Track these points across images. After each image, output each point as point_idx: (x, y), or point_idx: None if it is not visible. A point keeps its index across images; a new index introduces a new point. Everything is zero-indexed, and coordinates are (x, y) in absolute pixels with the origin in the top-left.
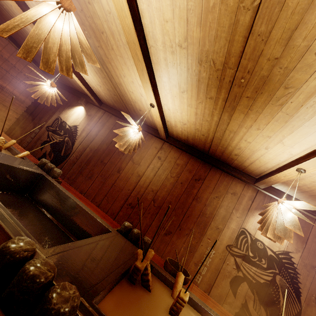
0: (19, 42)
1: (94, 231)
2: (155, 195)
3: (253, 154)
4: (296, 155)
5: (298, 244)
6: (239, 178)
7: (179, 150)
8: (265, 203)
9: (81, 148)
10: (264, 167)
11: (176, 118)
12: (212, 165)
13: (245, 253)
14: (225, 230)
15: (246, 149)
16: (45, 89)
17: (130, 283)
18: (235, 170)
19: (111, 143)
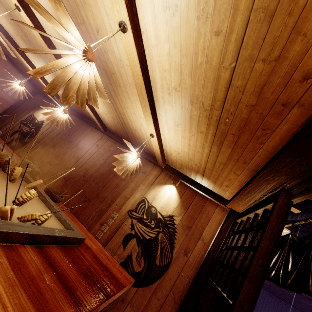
0: (12, 59)
1: None
2: (86, 172)
3: (143, 134)
4: None
5: (181, 210)
6: (150, 161)
7: (114, 140)
8: (165, 180)
9: (41, 137)
10: None
11: (100, 109)
12: None
13: (141, 216)
14: (131, 198)
15: (137, 129)
16: (15, 86)
17: None
18: (148, 154)
19: (65, 134)
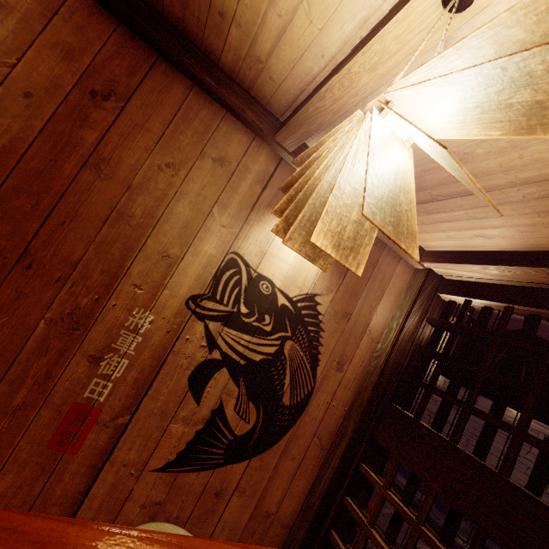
0: None
1: None
2: None
3: None
4: None
5: (333, 278)
6: (239, 117)
7: None
8: None
9: None
10: (315, 54)
11: None
12: (159, 52)
13: (231, 308)
14: (187, 260)
15: None
16: None
17: None
18: (231, 83)
19: None
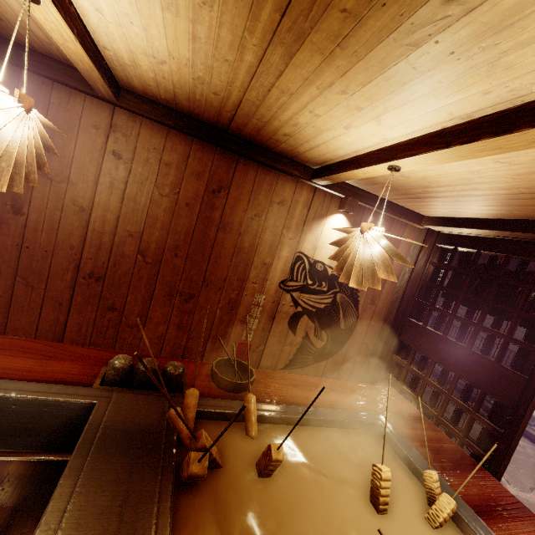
0: None
1: (49, 420)
2: (140, 243)
3: (318, 136)
4: (391, 140)
5: None
6: (288, 174)
7: (161, 127)
8: (326, 207)
9: None
10: (332, 155)
11: (130, 41)
12: (239, 155)
13: (303, 283)
14: (275, 263)
15: (308, 126)
16: None
17: (188, 488)
18: (280, 158)
19: None
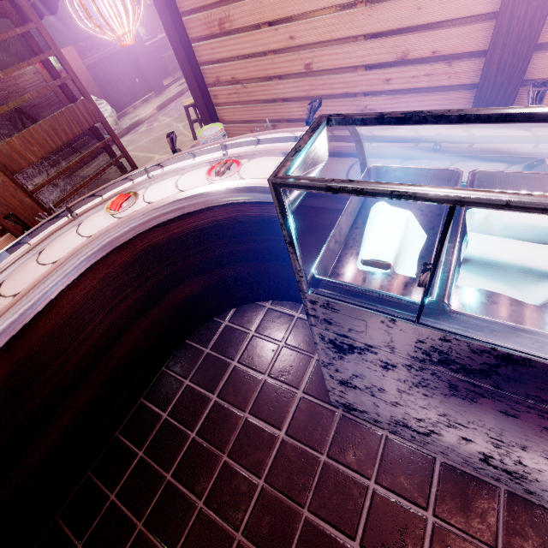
0: None
1: None
2: (146, 17)
3: None
4: None
5: None
6: None
7: None
8: None
9: None
10: None
11: None
12: None
13: None
14: None
15: None
16: None
17: None
18: None
19: None
